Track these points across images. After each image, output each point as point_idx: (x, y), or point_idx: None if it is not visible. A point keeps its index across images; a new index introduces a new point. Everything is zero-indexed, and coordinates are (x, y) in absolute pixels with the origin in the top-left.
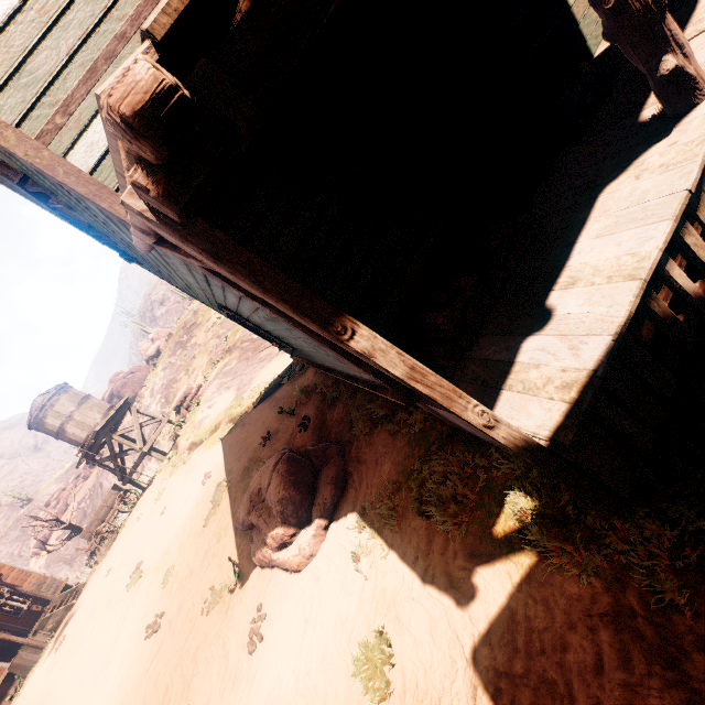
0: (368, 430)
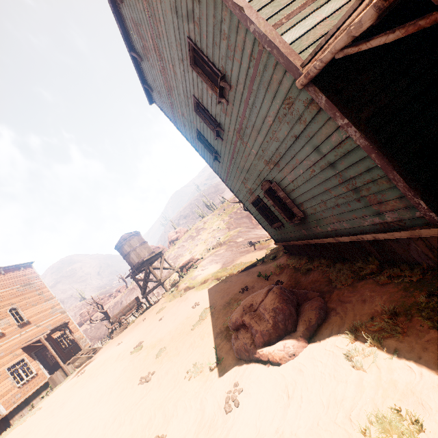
0: (350, 283)
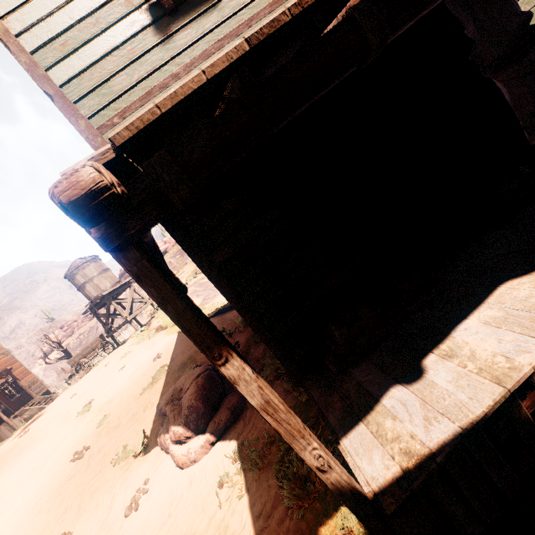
0: (272, 378)
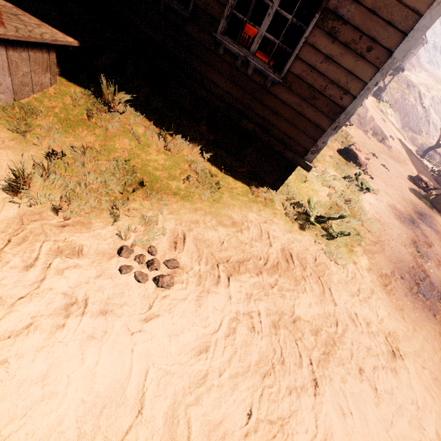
0: None
